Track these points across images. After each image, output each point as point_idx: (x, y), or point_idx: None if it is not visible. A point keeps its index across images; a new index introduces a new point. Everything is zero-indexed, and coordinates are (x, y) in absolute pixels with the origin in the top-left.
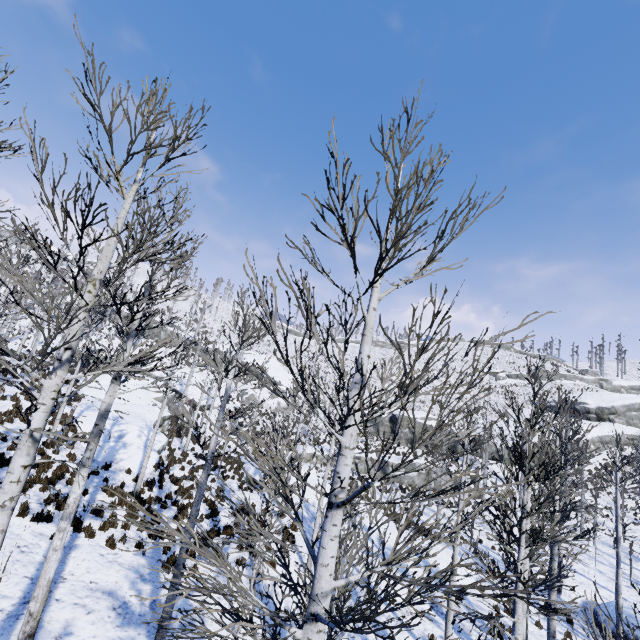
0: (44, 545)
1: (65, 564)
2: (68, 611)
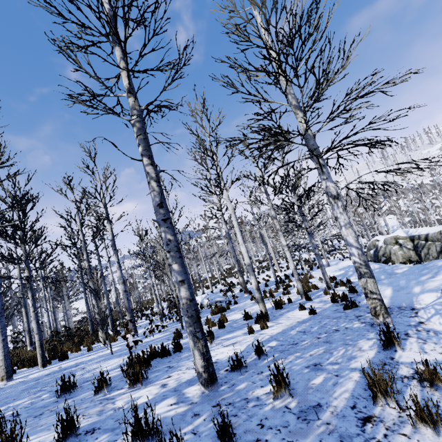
0: None
1: None
2: None
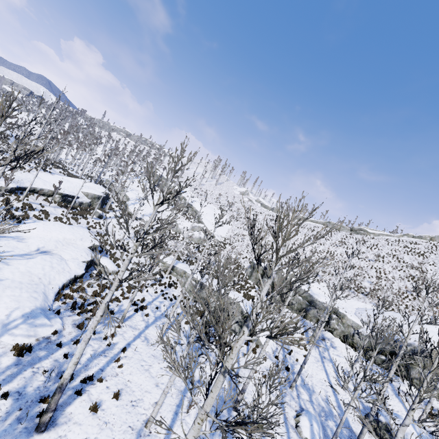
0: None
1: None
2: None
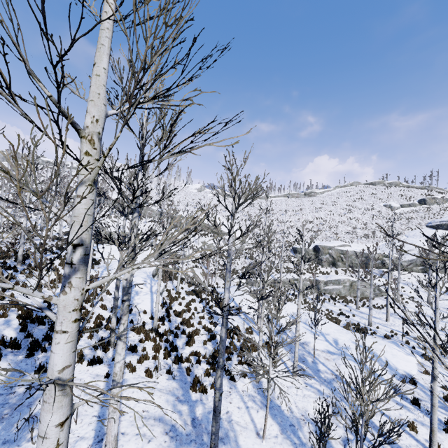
0: (101, 384)
1: None
2: (133, 443)
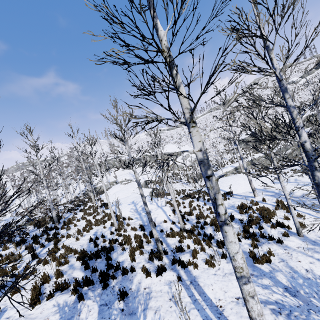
0: (180, 288)
1: (205, 294)
2: None
